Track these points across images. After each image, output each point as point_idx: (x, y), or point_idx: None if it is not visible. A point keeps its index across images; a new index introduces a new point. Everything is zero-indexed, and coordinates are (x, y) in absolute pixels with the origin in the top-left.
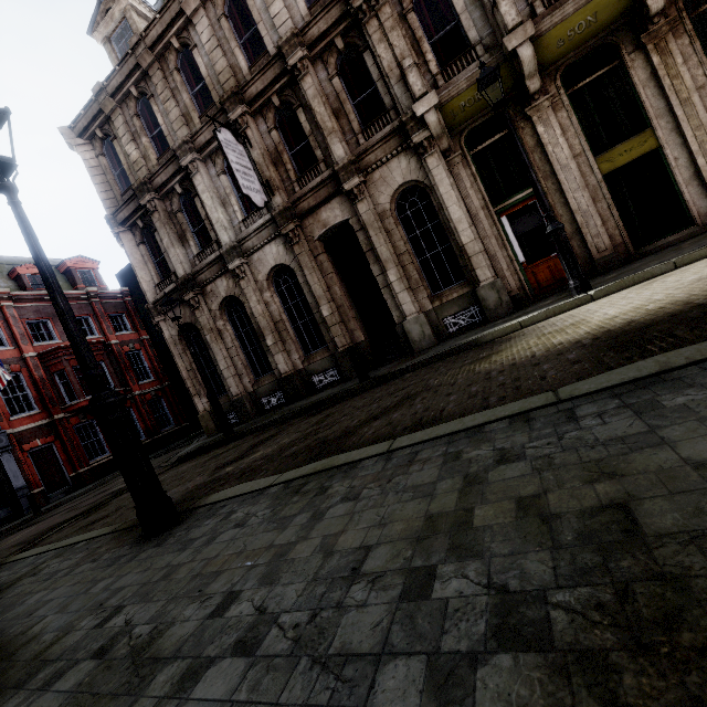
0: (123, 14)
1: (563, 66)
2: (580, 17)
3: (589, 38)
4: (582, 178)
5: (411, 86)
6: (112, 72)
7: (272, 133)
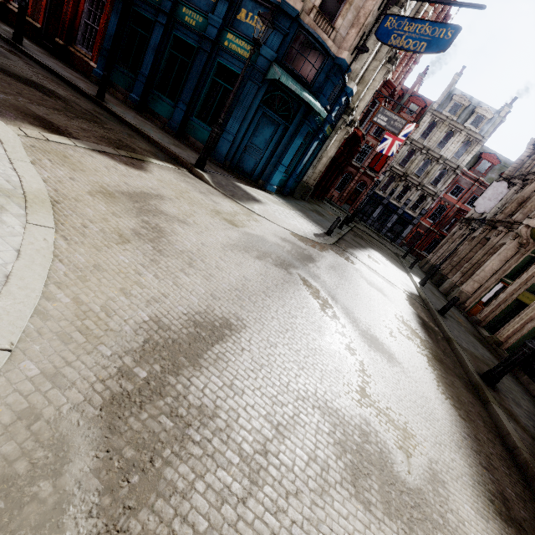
0: None
1: None
2: None
3: None
4: (515, 293)
5: (533, 212)
6: None
7: (534, 192)
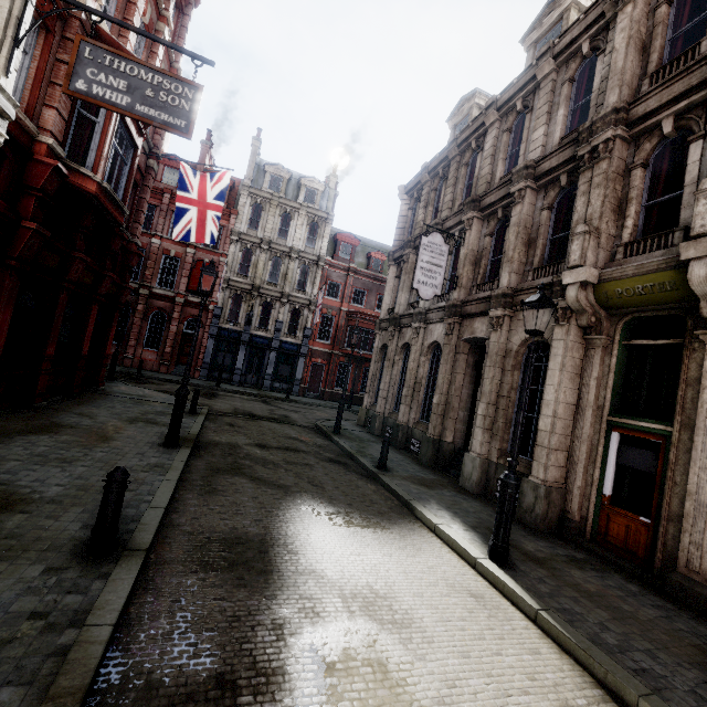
0: (469, 110)
1: None
2: None
3: None
4: None
5: (570, 253)
6: (434, 157)
7: (486, 238)
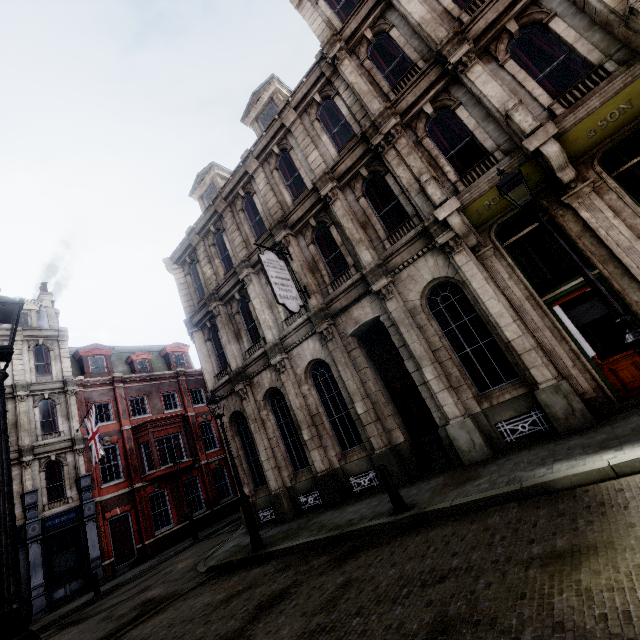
0: (211, 180)
1: (600, 152)
2: (610, 107)
3: (626, 122)
4: None
5: (430, 196)
6: (199, 218)
7: (309, 247)
